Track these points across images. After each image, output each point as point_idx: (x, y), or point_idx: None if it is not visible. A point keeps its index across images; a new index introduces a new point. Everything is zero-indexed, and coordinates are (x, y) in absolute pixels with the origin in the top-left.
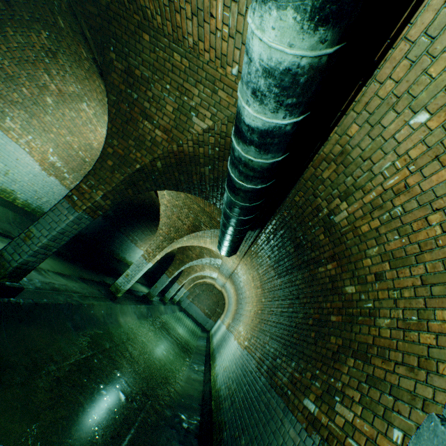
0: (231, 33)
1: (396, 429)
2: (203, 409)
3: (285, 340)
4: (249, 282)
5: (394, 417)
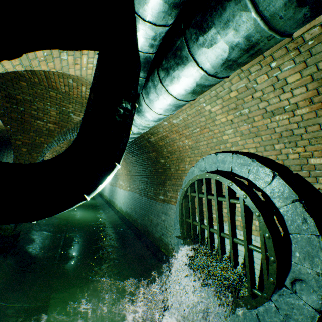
0: None
1: (178, 192)
2: (124, 222)
3: (146, 181)
4: None
5: (178, 190)
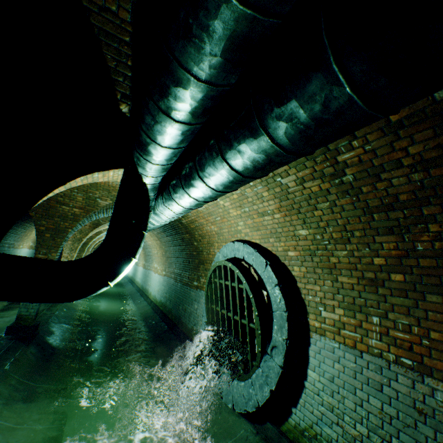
0: (118, 184)
1: None
2: (157, 313)
3: (182, 265)
4: (149, 237)
5: None
